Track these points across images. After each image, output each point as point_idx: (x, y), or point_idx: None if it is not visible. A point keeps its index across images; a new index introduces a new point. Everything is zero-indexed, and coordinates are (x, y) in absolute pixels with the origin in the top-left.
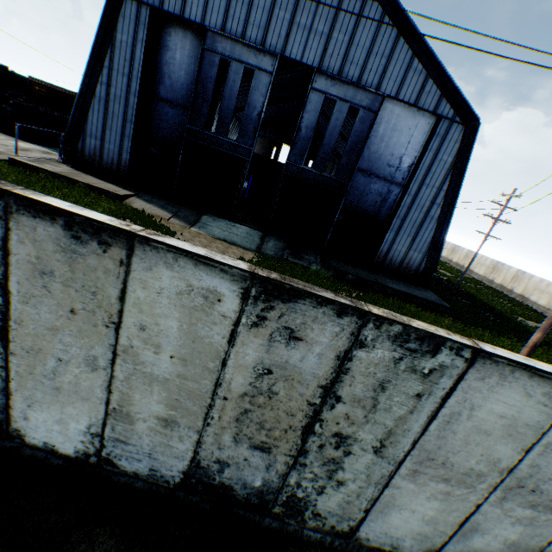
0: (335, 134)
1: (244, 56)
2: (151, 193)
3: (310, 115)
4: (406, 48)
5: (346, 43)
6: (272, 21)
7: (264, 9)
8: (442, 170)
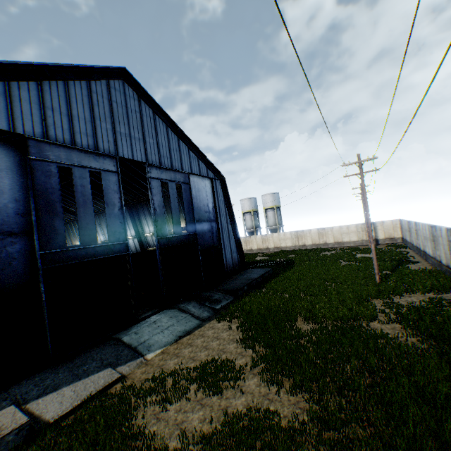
0: (176, 204)
1: (84, 160)
2: (8, 386)
3: (157, 196)
4: (184, 145)
5: (155, 144)
6: (98, 129)
7: (85, 119)
8: (223, 204)
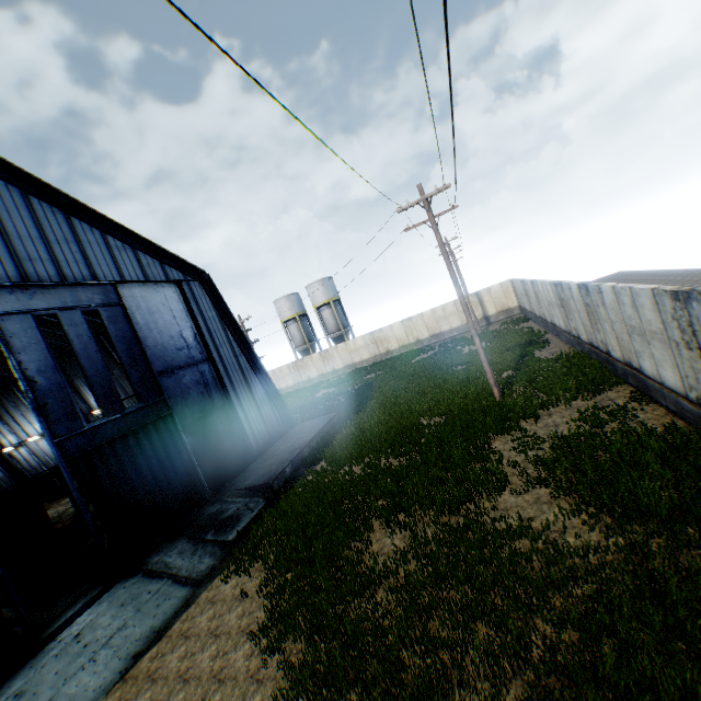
0: (95, 353)
1: None
2: None
3: (32, 351)
4: (88, 227)
5: None
6: None
7: None
8: (218, 325)
